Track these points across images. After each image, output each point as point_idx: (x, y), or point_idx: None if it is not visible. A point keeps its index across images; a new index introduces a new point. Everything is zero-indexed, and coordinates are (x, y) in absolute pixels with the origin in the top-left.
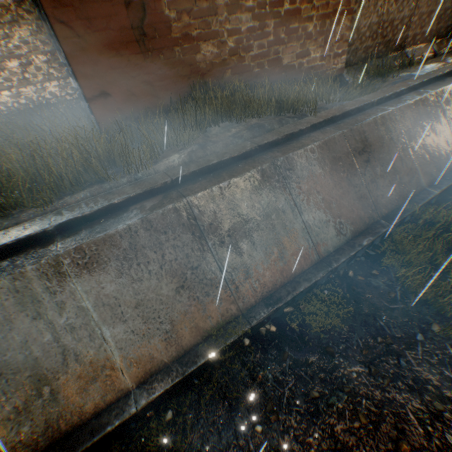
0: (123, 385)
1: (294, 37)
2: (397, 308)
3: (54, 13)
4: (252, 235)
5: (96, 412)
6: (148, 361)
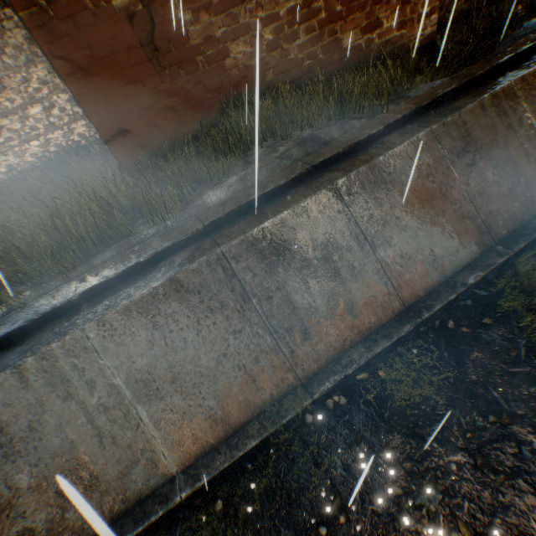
0: (167, 470)
1: (355, 6)
2: (519, 373)
3: (51, 49)
4: (308, 285)
5: (140, 498)
6: (192, 442)
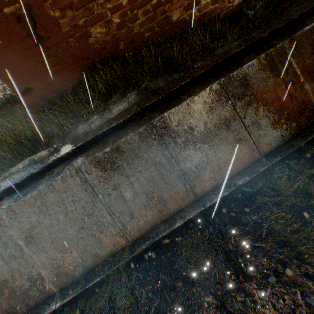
0: (51, 290)
1: None
2: (259, 247)
3: None
4: (134, 186)
5: (37, 304)
6: (65, 275)
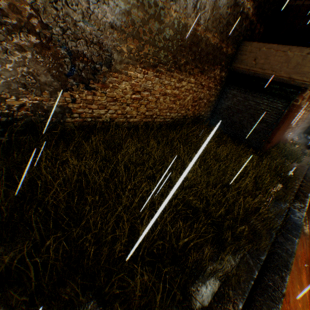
0: None
1: (292, 130)
2: None
3: (288, 117)
4: None
5: None
6: None
